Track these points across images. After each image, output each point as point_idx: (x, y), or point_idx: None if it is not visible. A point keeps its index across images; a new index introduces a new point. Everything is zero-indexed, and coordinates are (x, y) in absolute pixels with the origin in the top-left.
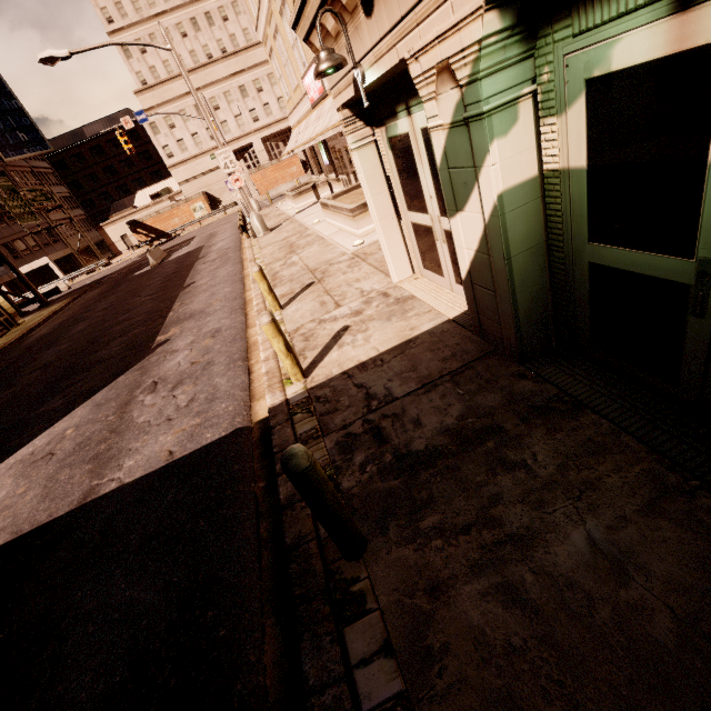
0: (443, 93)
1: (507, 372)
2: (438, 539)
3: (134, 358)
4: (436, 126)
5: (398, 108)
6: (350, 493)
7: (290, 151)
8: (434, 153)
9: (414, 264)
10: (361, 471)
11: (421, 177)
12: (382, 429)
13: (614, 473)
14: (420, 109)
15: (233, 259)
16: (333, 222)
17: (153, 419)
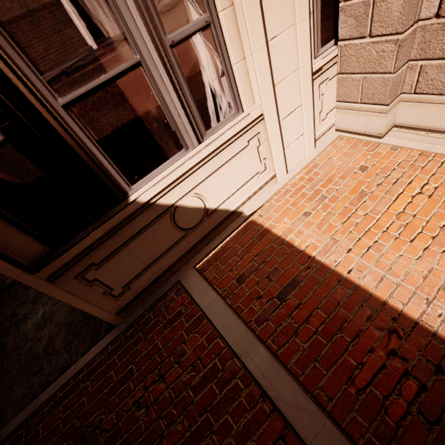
0: None
1: None
2: None
3: None
4: None
5: None
6: None
7: None
8: None
9: None
10: None
11: None
12: None
13: None
14: None
15: None
16: None
17: None
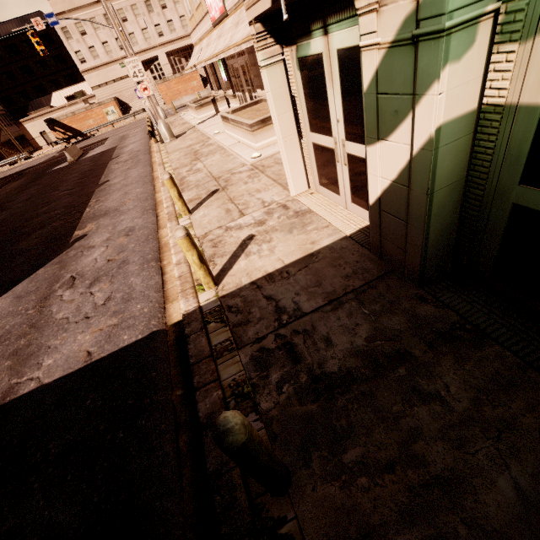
0: (390, 4)
1: (407, 294)
2: (363, 476)
3: (53, 251)
4: (370, 44)
5: (313, 25)
6: (269, 416)
7: (193, 66)
8: (362, 76)
9: (310, 181)
10: (278, 391)
11: (330, 100)
12: (295, 346)
13: (529, 413)
14: (339, 28)
15: (144, 161)
16: (232, 134)
17: (72, 316)
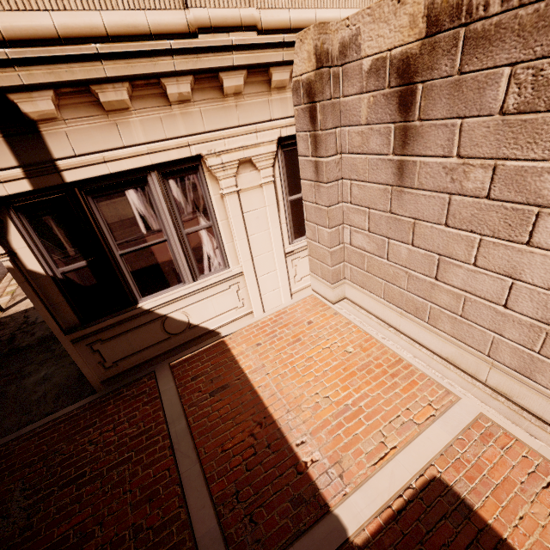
0: None
1: None
2: None
3: None
4: None
5: None
6: None
7: None
8: None
9: None
10: None
11: None
12: (16, 338)
13: None
14: None
15: None
16: None
17: None
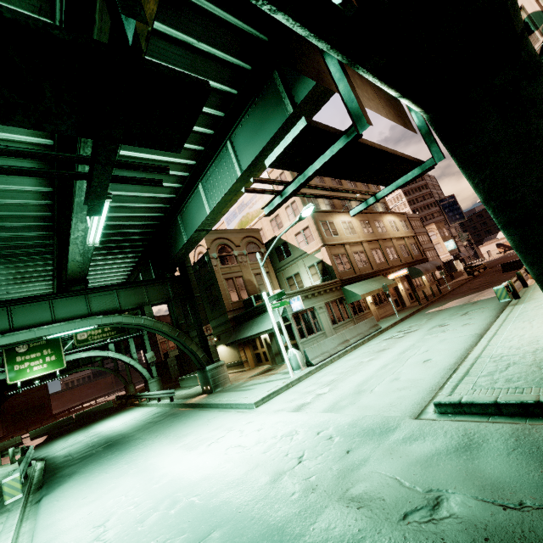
0: None
1: None
2: None
3: None
4: None
5: None
6: None
7: None
8: None
9: None
10: None
11: None
12: None
13: None
14: None
15: None
16: None
17: None
